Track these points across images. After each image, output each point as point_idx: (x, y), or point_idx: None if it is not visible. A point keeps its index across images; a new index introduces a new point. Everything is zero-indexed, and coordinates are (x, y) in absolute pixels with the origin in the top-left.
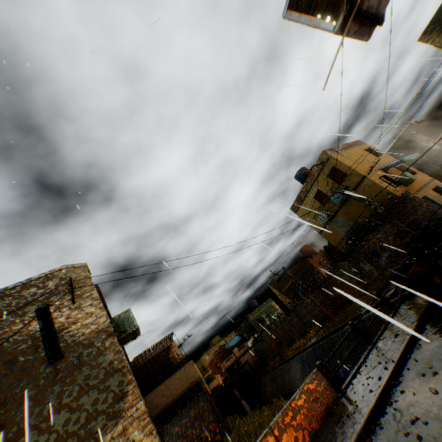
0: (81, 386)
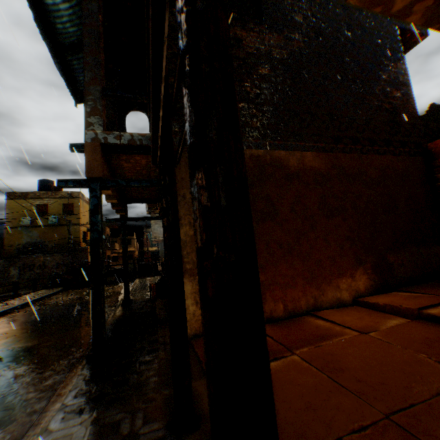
0: None
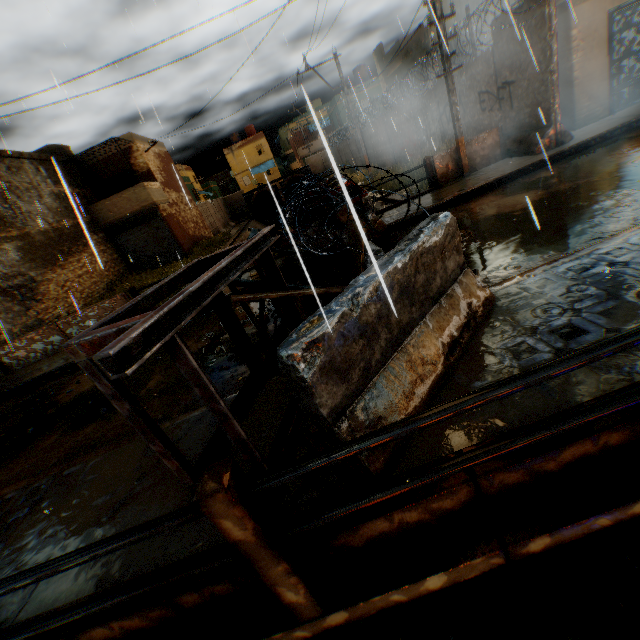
0: None
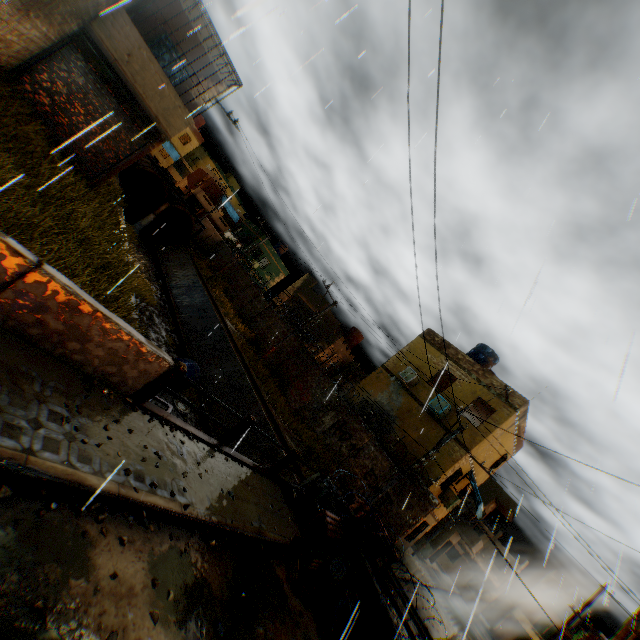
0: None
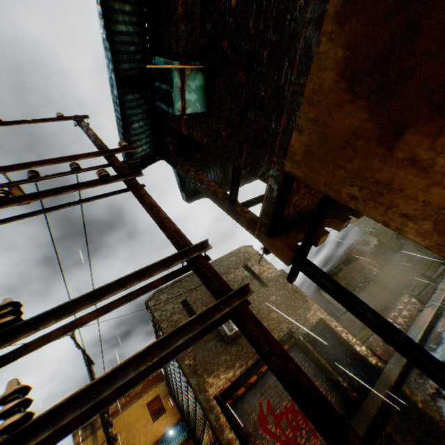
0: (284, 297)
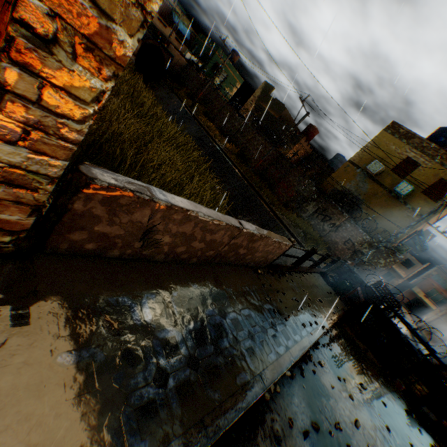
0: None
